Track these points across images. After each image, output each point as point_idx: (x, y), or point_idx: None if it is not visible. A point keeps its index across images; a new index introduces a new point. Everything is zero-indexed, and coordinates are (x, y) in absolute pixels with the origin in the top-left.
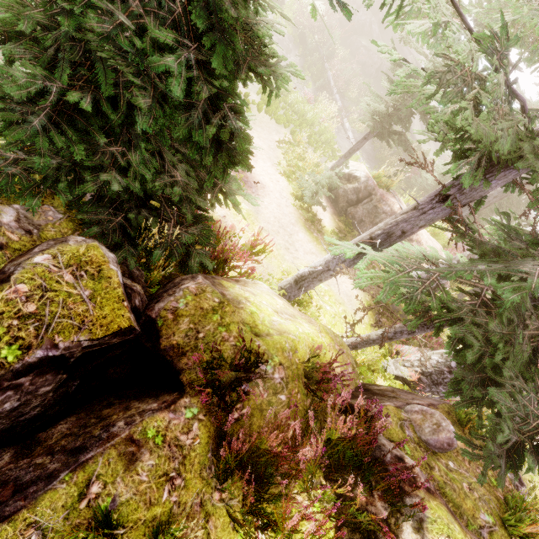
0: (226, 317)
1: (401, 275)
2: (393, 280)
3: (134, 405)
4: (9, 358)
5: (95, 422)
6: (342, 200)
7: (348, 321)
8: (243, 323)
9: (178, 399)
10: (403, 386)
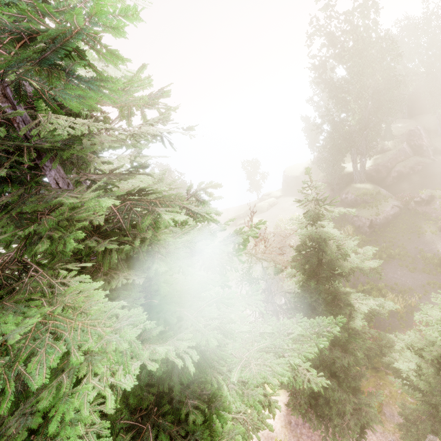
0: None
1: None
2: None
3: None
4: None
5: None
6: None
7: None
8: None
9: None
10: None
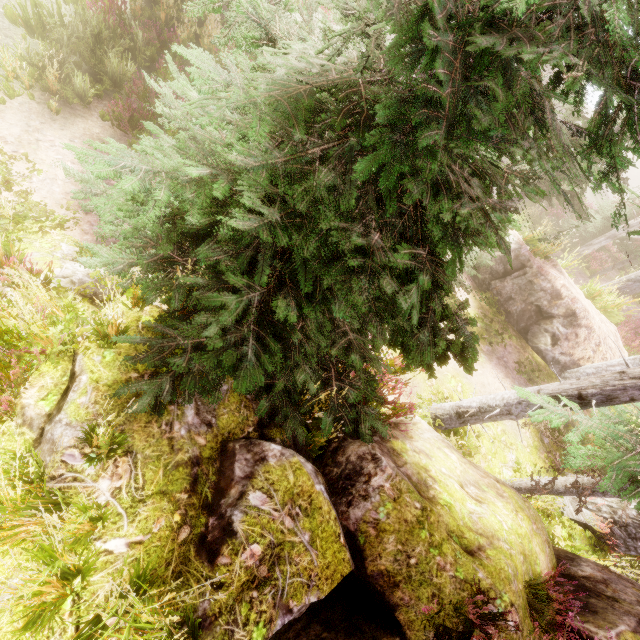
0: (433, 531)
1: (630, 457)
2: (621, 464)
3: None
4: None
5: None
6: (483, 271)
7: (509, 445)
8: (449, 533)
9: None
10: (585, 532)
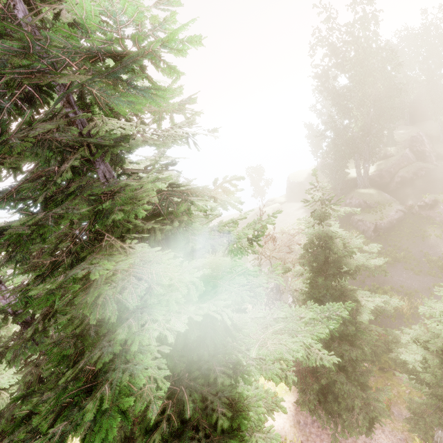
0: None
1: None
2: None
3: None
4: None
5: None
6: None
7: None
8: None
9: None
10: None
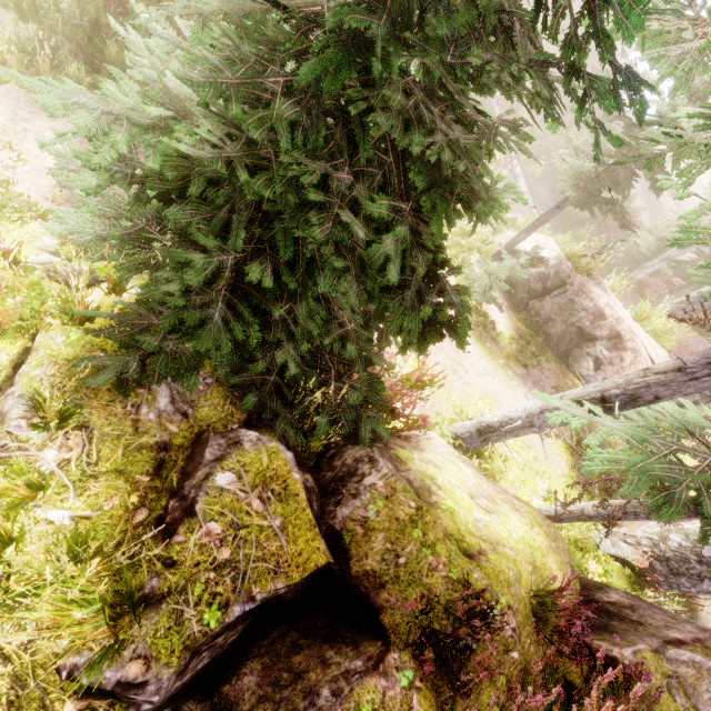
0: (428, 531)
1: (654, 460)
2: (643, 468)
3: (331, 657)
4: (211, 623)
5: (289, 679)
6: (521, 290)
7: (541, 473)
8: (447, 535)
9: (384, 654)
10: (623, 570)
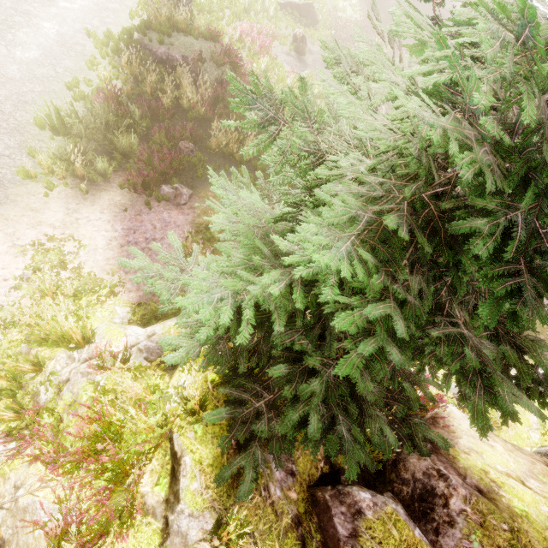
0: None
1: None
2: None
3: None
4: None
5: None
6: None
7: None
8: None
9: None
10: None
